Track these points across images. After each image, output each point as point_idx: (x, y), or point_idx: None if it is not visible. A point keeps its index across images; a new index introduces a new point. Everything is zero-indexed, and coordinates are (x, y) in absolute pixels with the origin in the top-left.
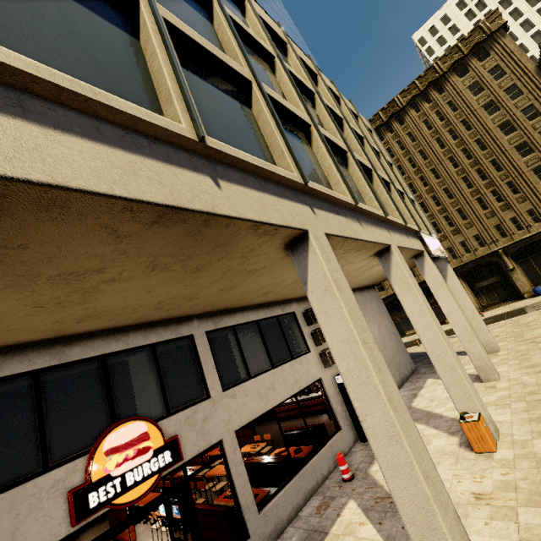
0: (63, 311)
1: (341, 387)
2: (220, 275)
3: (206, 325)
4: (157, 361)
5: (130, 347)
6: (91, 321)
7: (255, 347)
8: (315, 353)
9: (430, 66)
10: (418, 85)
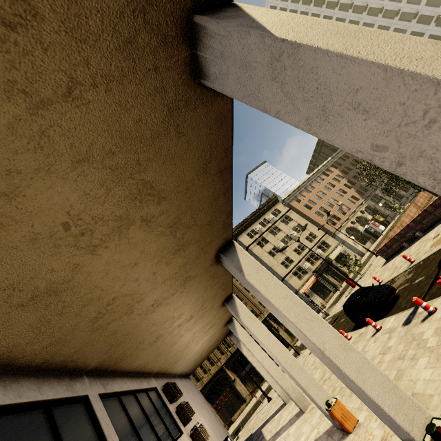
0: (58, 257)
1: None
2: (176, 270)
3: (97, 385)
4: (57, 430)
5: (22, 402)
6: (29, 313)
7: (143, 424)
8: (187, 435)
9: None
10: None
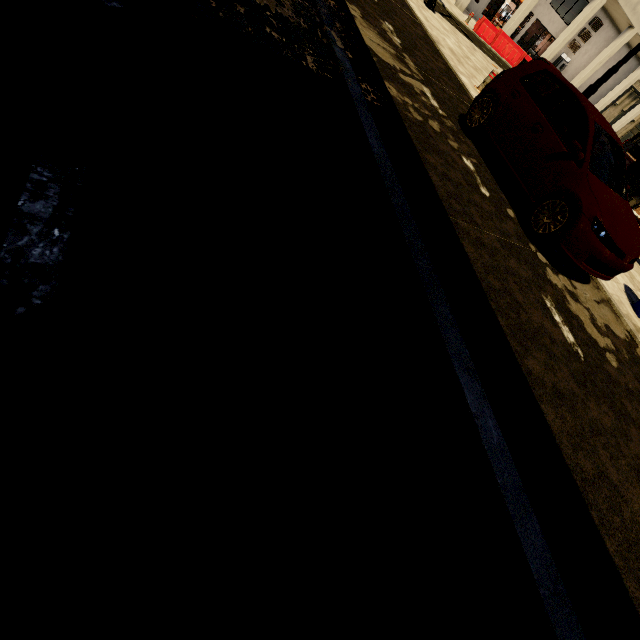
0: None
1: (559, 58)
2: None
3: None
4: None
5: None
6: None
7: (569, 4)
8: (573, 37)
9: None
10: None
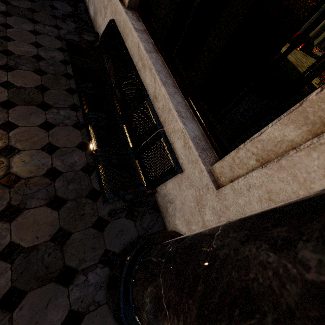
0: None
1: None
2: None
3: None
4: None
5: None
6: None
7: None
8: None
9: None
10: None
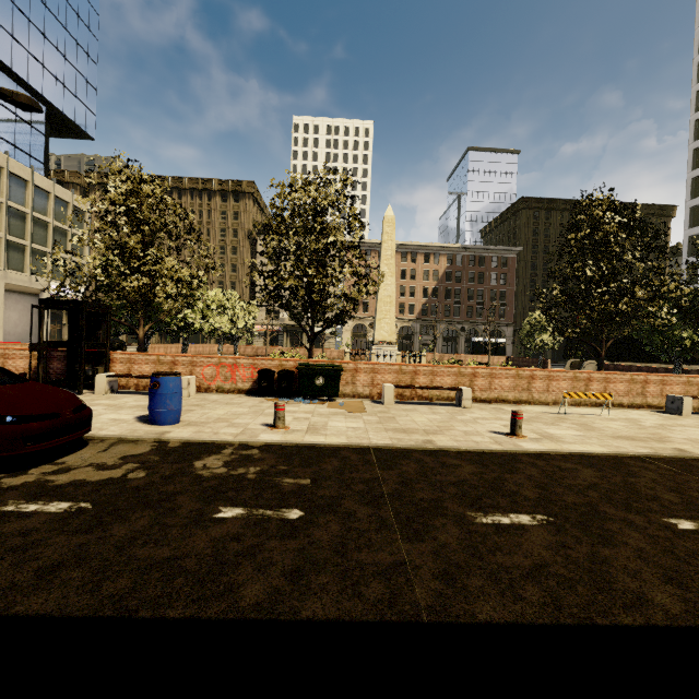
0: None
1: None
2: None
3: None
4: None
5: None
6: None
7: None
8: None
9: (212, 179)
10: (200, 184)
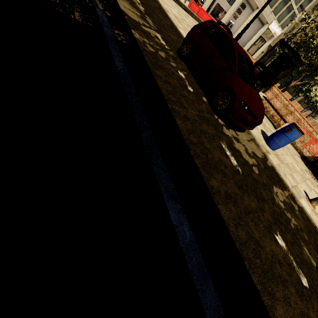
0: None
1: (229, 22)
2: None
3: None
4: None
5: None
6: None
7: None
8: (234, 12)
9: None
10: None
